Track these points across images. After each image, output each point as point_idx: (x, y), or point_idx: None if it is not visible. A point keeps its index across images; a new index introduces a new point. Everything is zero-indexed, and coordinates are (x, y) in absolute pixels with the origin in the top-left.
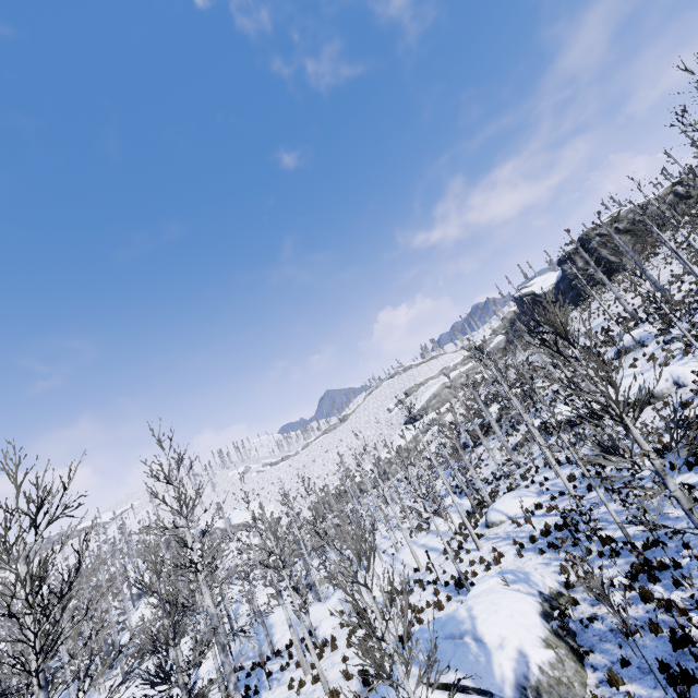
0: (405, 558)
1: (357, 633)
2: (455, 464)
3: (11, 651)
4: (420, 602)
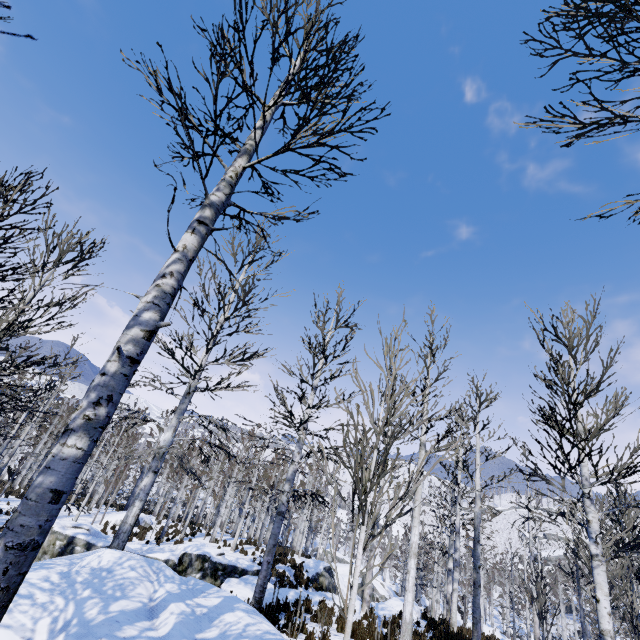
0: None
1: None
2: None
3: None
4: None
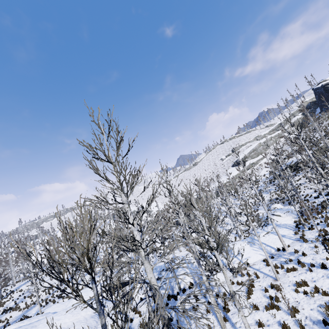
0: (261, 239)
1: (253, 295)
2: (272, 186)
3: (47, 255)
4: (316, 283)
